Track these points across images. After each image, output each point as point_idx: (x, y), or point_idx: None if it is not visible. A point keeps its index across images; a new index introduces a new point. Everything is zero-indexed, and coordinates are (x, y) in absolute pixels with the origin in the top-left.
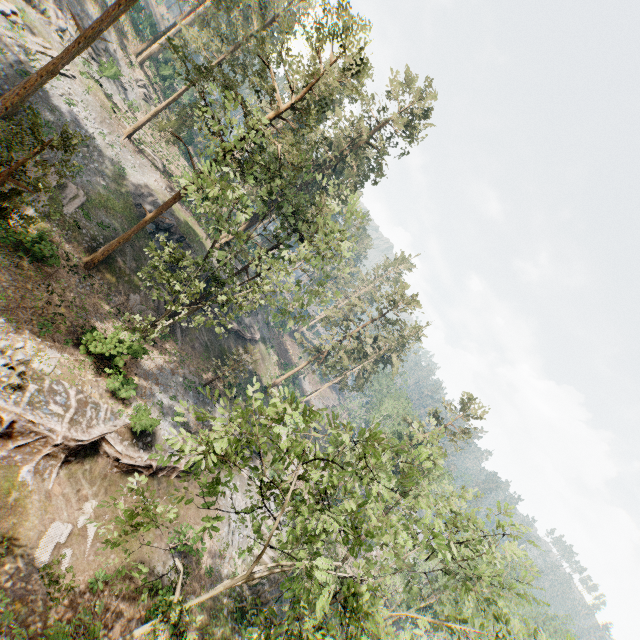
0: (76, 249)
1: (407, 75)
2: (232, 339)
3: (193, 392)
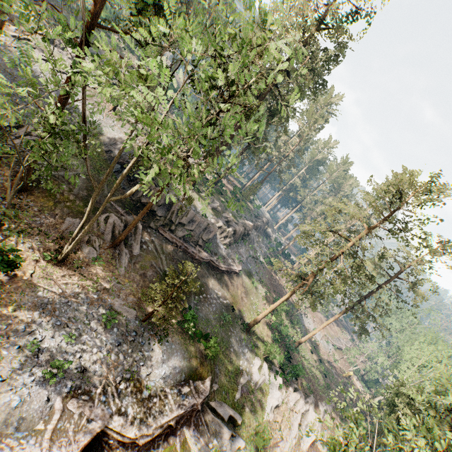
0: (4, 172)
1: None
2: (204, 270)
3: (119, 329)
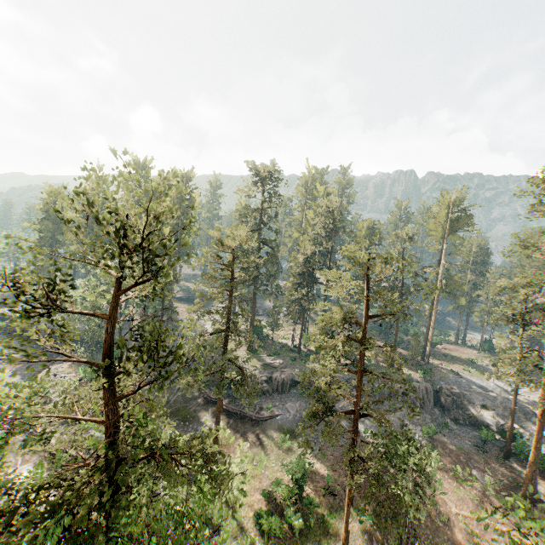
0: None
1: (258, 176)
2: (209, 408)
3: None
